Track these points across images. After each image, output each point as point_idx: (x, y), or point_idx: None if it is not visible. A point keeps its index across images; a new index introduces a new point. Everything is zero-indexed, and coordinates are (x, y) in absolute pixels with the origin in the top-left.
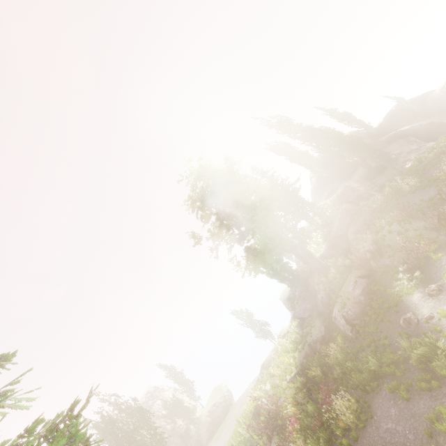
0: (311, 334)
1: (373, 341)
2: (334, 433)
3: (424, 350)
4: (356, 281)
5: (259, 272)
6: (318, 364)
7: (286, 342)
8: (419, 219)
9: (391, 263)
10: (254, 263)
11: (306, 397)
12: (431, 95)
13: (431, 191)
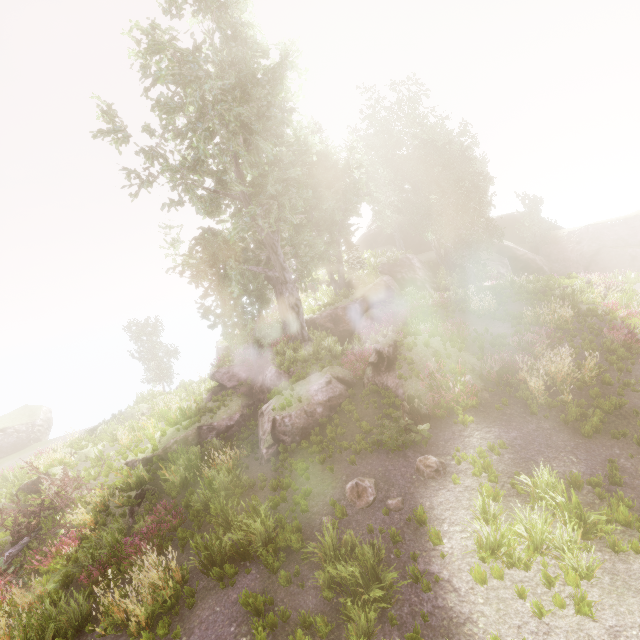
0: (215, 414)
1: (286, 485)
2: (90, 628)
3: (355, 574)
4: (330, 381)
5: (202, 280)
6: (187, 465)
7: (175, 403)
8: (470, 351)
9: (395, 387)
10: (203, 262)
11: (125, 508)
12: (555, 231)
13: (502, 328)
